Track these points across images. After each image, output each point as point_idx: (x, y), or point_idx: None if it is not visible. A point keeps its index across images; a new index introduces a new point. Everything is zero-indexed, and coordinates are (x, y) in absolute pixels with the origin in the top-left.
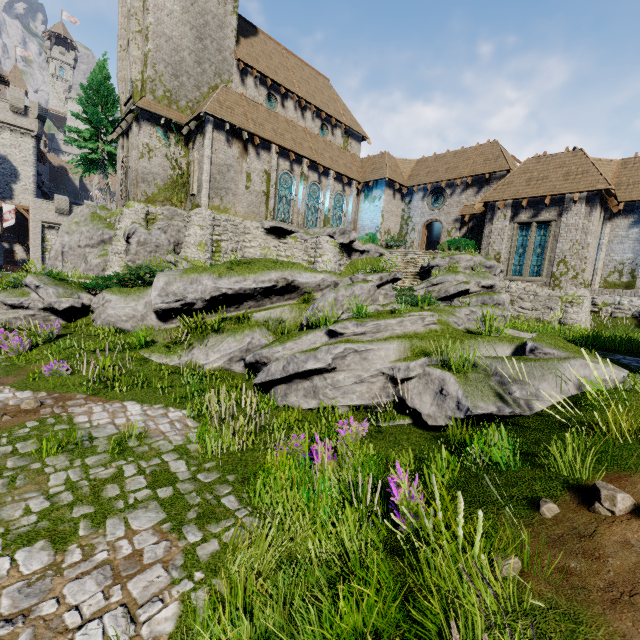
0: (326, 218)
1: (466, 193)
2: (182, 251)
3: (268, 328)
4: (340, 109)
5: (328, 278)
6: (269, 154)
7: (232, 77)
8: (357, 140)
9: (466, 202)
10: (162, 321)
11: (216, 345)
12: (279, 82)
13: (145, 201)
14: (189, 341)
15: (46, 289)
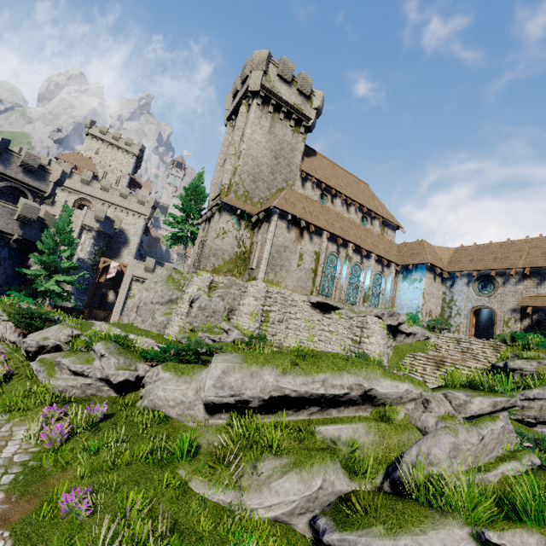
0: (366, 295)
1: (523, 283)
2: (235, 318)
3: (341, 459)
4: (378, 205)
5: (413, 390)
6: (320, 238)
7: (295, 182)
8: (392, 229)
9: (525, 292)
10: (209, 413)
11: (273, 478)
12: (331, 186)
13: (212, 271)
14: (239, 460)
15: (109, 358)
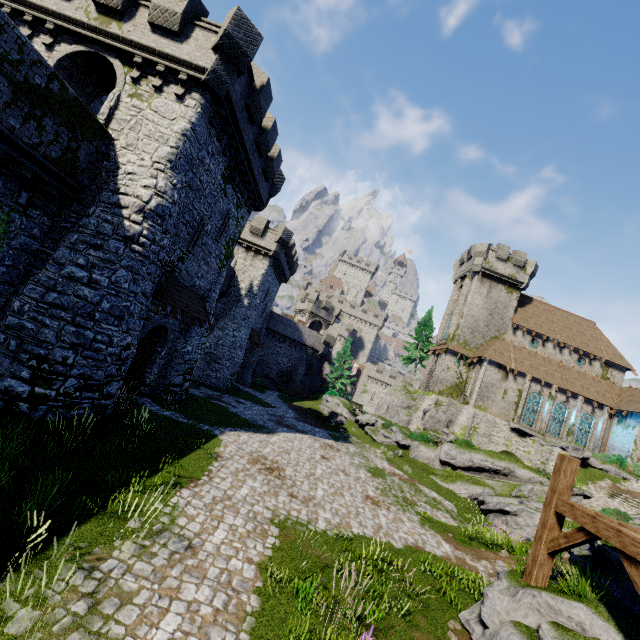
0: (569, 430)
1: None
2: (452, 427)
3: (493, 490)
4: (601, 346)
5: (536, 477)
6: (523, 379)
7: (507, 331)
8: (619, 370)
9: None
10: (440, 465)
11: (465, 486)
12: (542, 333)
13: (438, 393)
14: (453, 480)
15: (399, 434)
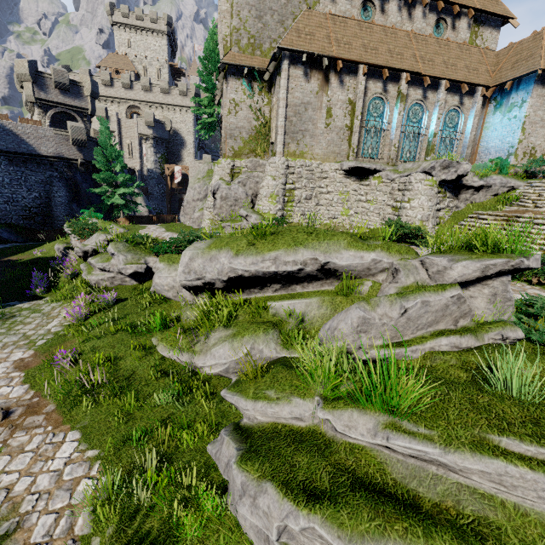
0: (429, 145)
1: None
2: (256, 203)
3: (281, 331)
4: None
5: (383, 259)
6: (355, 78)
7: None
8: (493, 26)
9: None
10: (194, 294)
11: (216, 345)
12: None
13: (232, 156)
14: (197, 331)
15: (118, 256)
